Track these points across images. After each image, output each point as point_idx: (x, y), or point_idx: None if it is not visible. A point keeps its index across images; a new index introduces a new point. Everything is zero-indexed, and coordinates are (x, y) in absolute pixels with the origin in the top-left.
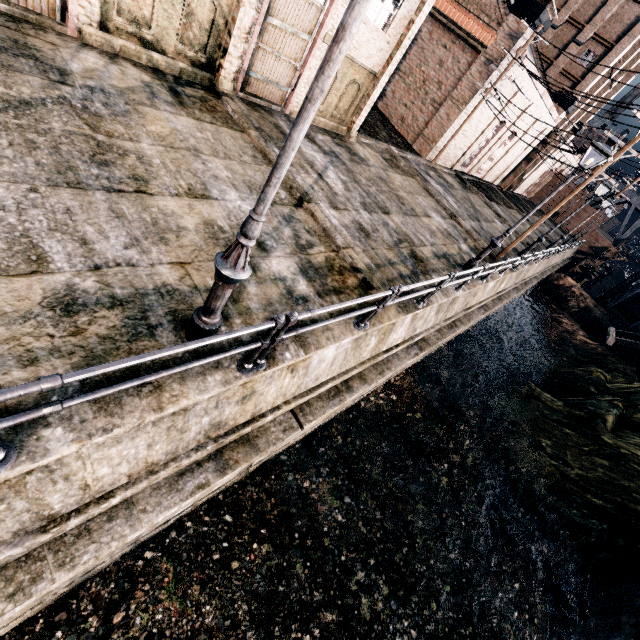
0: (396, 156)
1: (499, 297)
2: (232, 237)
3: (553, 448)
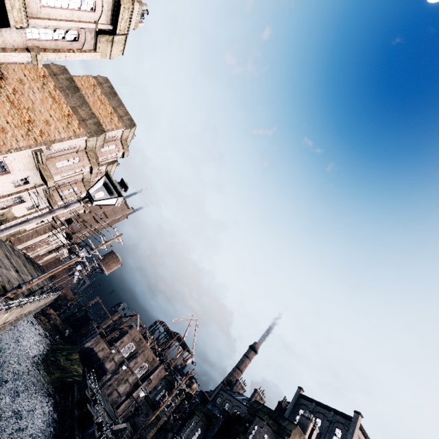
0: (14, 249)
1: (37, 308)
2: (18, 280)
3: (43, 371)
